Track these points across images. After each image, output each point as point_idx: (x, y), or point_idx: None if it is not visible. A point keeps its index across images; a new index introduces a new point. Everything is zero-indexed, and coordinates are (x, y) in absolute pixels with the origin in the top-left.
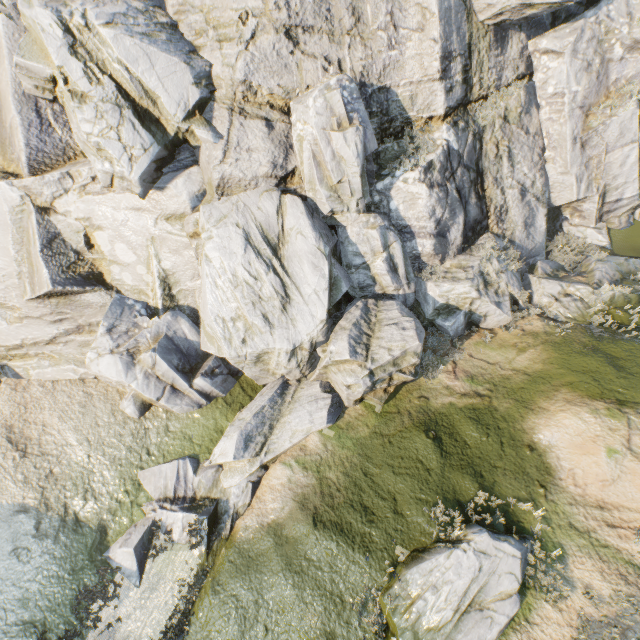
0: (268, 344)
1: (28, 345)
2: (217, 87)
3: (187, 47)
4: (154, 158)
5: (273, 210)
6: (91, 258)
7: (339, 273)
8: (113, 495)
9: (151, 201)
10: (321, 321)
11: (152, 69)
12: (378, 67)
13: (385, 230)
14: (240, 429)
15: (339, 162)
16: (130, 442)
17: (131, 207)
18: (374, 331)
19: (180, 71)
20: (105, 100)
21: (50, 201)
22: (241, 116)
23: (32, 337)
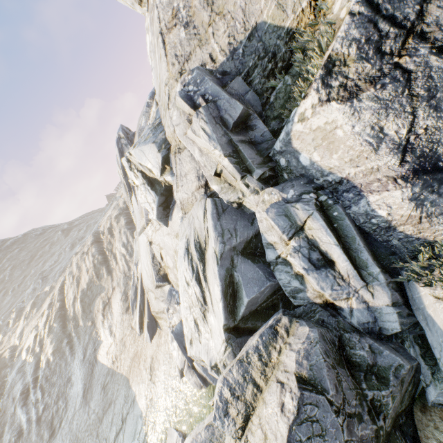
0: (199, 352)
1: (159, 312)
2: (171, 143)
3: (160, 131)
4: (158, 204)
5: (202, 216)
6: (163, 265)
7: (240, 277)
8: (158, 436)
9: (170, 228)
10: (222, 341)
11: (146, 157)
12: (240, 19)
13: (286, 205)
14: (193, 436)
15: (207, 154)
16: (173, 396)
17: (166, 233)
18: (267, 381)
19: (152, 149)
20: (141, 184)
21: (151, 238)
22: (178, 154)
23: (159, 308)
